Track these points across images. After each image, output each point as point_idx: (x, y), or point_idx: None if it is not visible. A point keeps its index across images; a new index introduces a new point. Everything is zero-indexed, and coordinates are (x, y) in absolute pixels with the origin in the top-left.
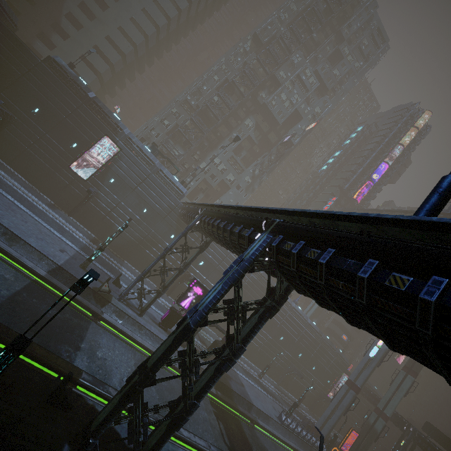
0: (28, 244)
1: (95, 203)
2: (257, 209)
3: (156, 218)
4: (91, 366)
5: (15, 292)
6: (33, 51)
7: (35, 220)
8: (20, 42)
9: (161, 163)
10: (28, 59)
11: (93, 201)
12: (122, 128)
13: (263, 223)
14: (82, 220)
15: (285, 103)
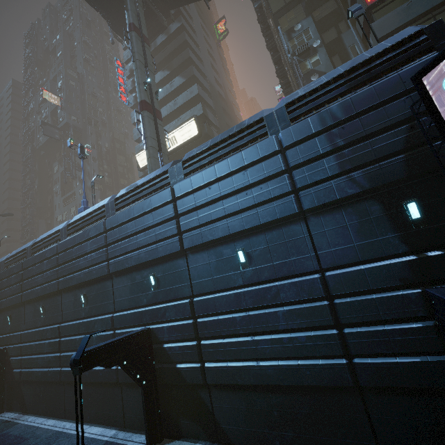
0: None
1: None
2: None
3: None
4: None
5: None
6: None
7: None
8: None
9: None
10: None
11: None
12: None
13: None
14: None
15: None
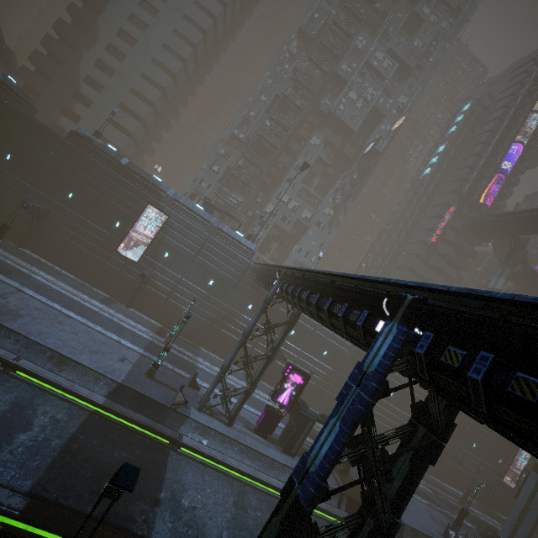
0: (80, 364)
1: (153, 286)
2: (367, 279)
3: (226, 288)
4: (176, 528)
5: (69, 437)
6: (59, 129)
7: (87, 327)
8: (39, 125)
9: (220, 218)
10: (51, 141)
11: (150, 284)
12: (165, 190)
13: (384, 303)
14: (143, 308)
15: (356, 104)
